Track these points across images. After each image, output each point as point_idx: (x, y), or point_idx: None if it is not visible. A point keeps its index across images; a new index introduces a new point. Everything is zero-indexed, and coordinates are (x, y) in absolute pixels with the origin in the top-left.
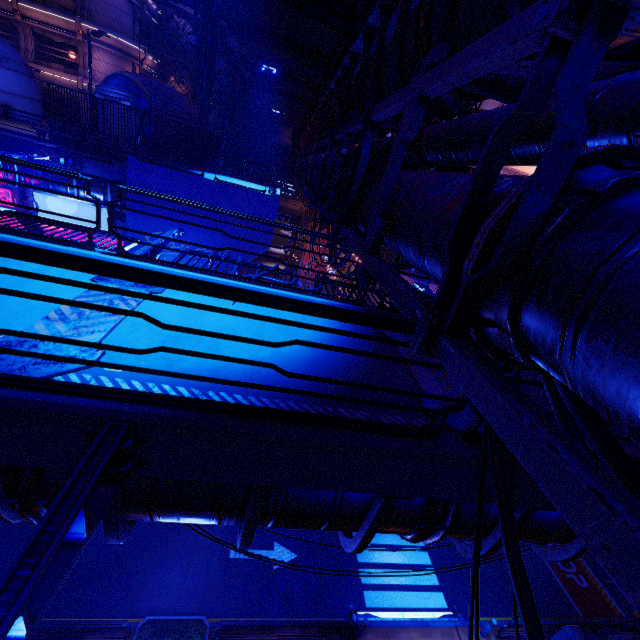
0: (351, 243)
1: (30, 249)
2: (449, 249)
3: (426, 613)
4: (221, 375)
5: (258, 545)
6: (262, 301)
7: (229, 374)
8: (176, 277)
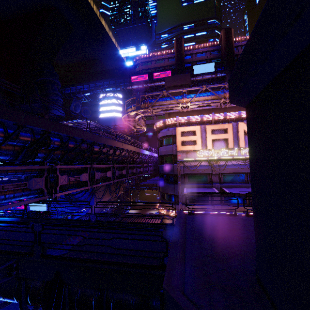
0: None
1: None
2: None
3: None
4: None
5: None
6: None
7: None
8: None
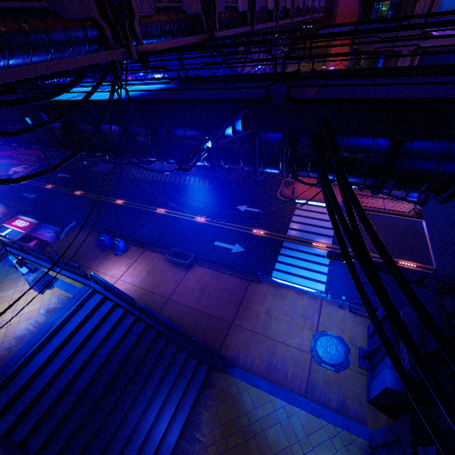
0: None
1: None
2: None
3: (306, 288)
4: None
5: (228, 243)
6: None
7: None
8: None
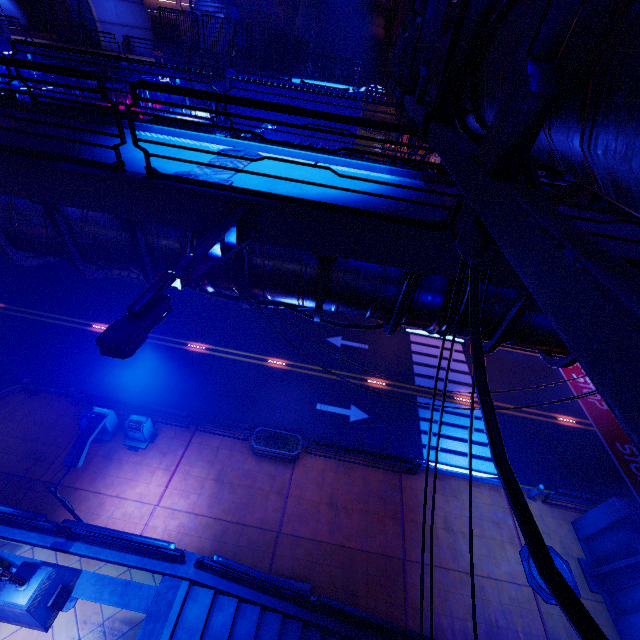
0: (408, 104)
1: (201, 92)
2: (444, 62)
3: (477, 473)
4: (301, 197)
5: (338, 405)
6: (321, 116)
7: (307, 197)
8: (273, 104)
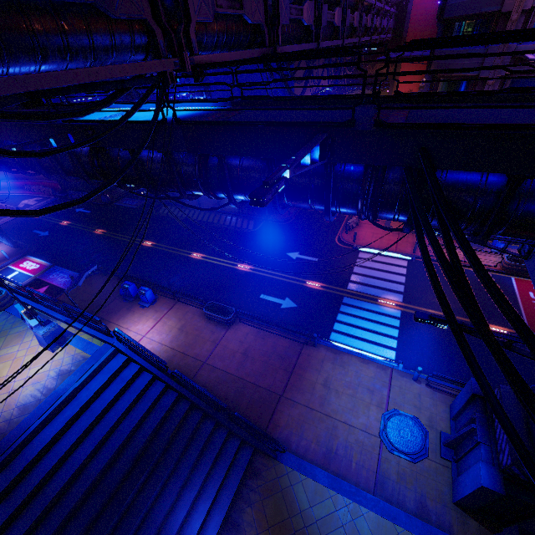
0: None
1: None
2: None
3: (372, 355)
4: None
5: (277, 296)
6: None
7: None
8: None
